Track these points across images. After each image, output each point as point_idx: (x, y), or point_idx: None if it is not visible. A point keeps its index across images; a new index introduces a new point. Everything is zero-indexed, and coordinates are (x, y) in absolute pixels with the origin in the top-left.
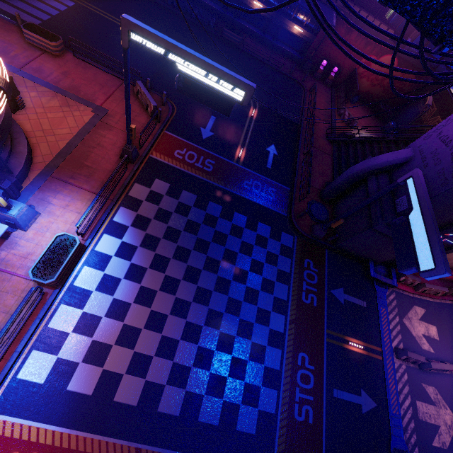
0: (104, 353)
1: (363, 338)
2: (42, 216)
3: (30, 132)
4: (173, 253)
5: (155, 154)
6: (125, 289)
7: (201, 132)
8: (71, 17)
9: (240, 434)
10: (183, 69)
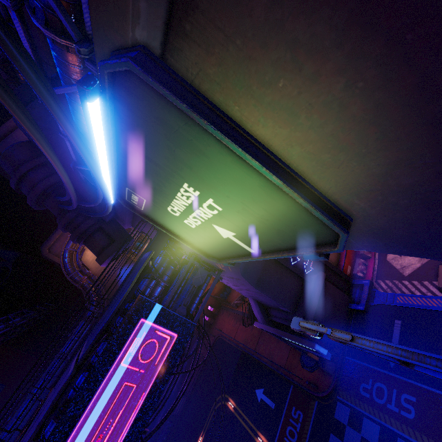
0: None
1: (441, 335)
2: None
3: None
4: None
5: None
6: None
7: None
8: None
9: None
10: None
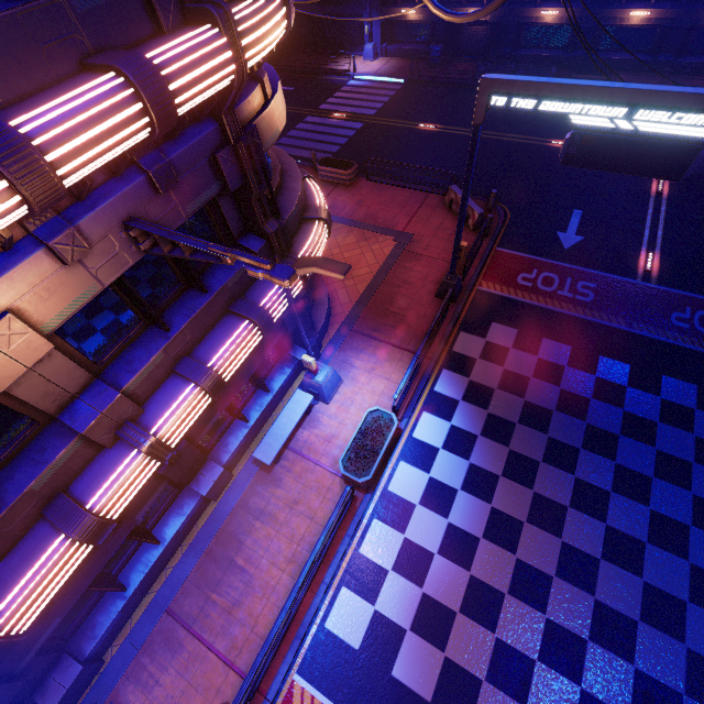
0: (443, 624)
1: None
2: (345, 383)
3: (327, 278)
4: (543, 452)
5: (485, 285)
6: (466, 510)
7: (558, 238)
8: (361, 139)
9: None
10: (582, 120)
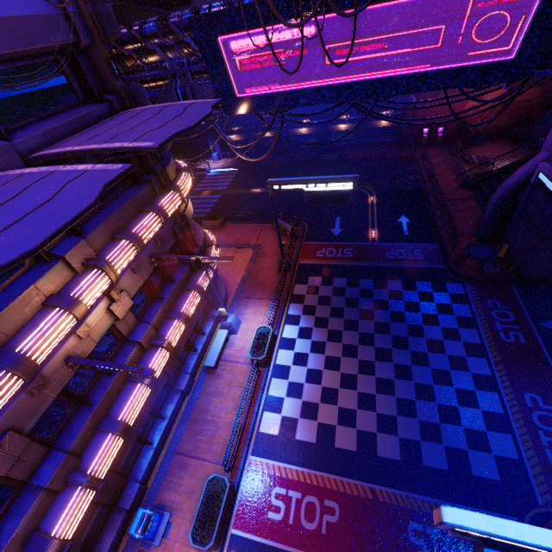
0: (314, 410)
1: None
2: (243, 322)
3: (220, 276)
4: (343, 326)
5: (302, 260)
6: (314, 360)
7: (332, 232)
8: (222, 203)
9: (479, 480)
10: (308, 189)
